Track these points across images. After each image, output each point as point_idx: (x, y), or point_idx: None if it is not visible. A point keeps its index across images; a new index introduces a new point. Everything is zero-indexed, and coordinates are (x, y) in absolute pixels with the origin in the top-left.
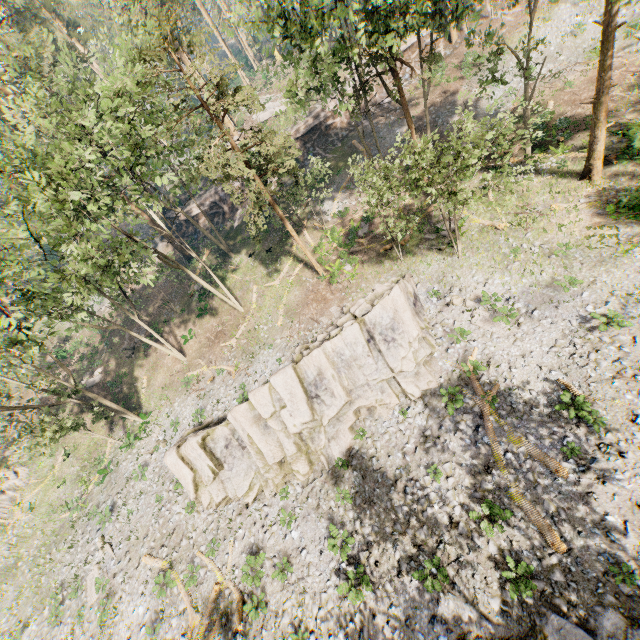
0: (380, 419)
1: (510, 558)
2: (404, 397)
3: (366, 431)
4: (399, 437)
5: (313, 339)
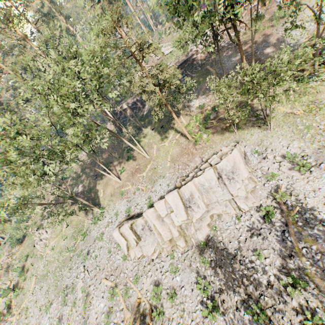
0: (224, 221)
1: (307, 311)
2: (238, 210)
3: (216, 227)
4: (236, 232)
5: (186, 174)
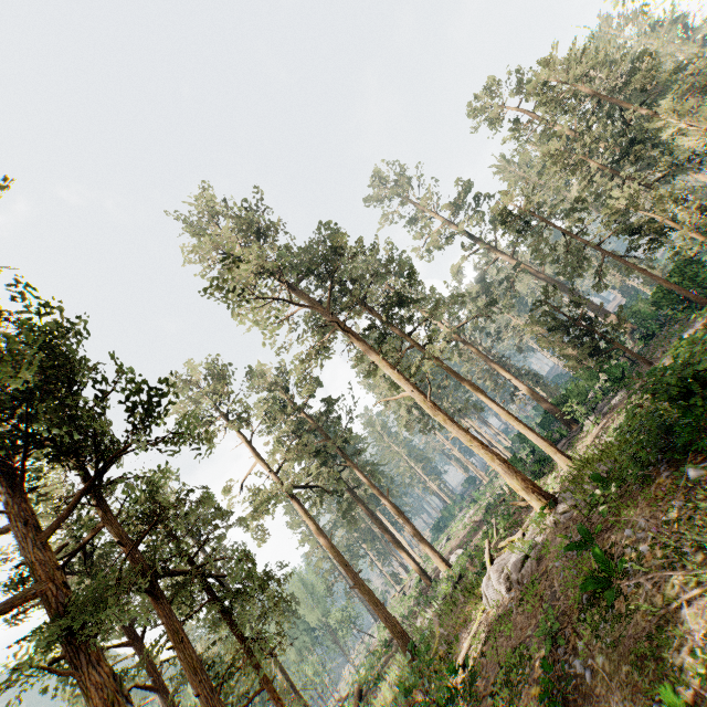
0: None
1: None
2: None
3: None
4: None
5: None
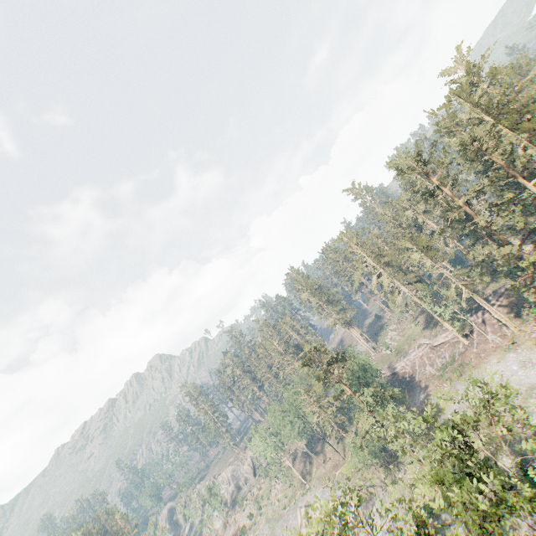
0: None
1: None
2: None
3: None
4: None
5: None
